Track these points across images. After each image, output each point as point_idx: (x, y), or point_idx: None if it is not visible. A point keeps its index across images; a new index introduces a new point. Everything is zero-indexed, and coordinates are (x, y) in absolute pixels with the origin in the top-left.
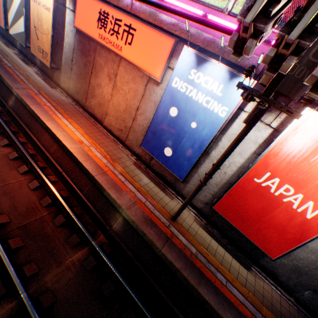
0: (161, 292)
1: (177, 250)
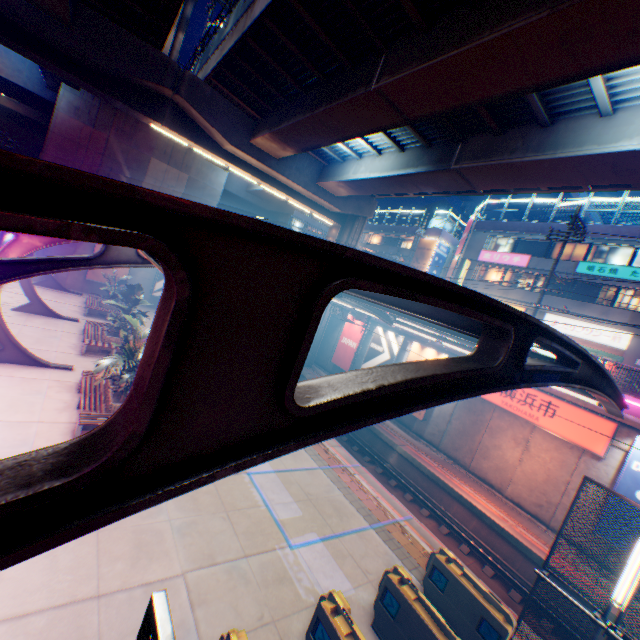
0: None
1: None
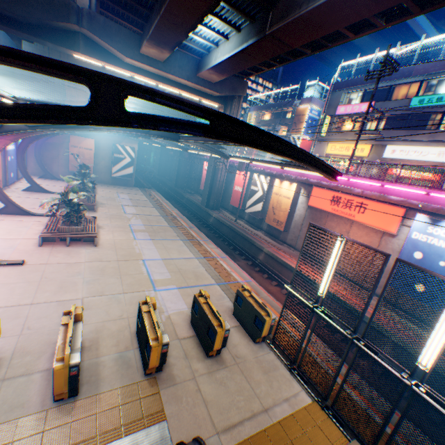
0: None
1: None
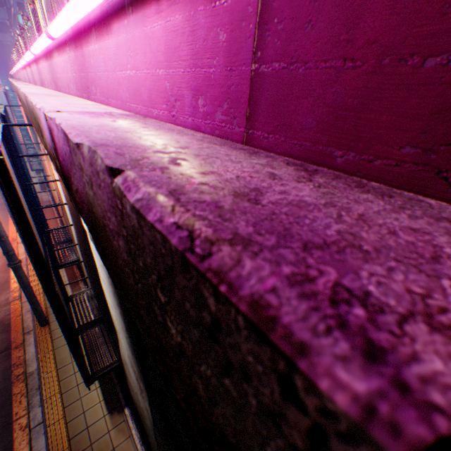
0: None
1: (4, 366)
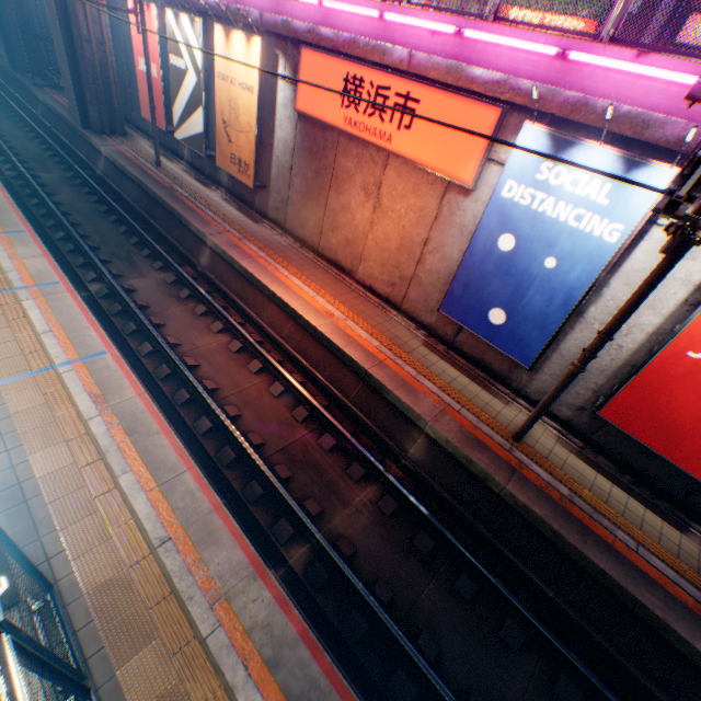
0: (510, 557)
1: (532, 489)
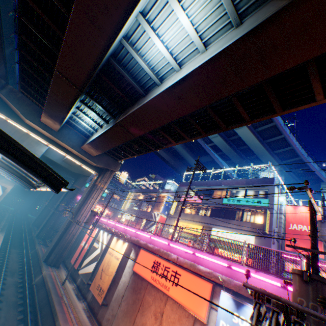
0: None
1: None
